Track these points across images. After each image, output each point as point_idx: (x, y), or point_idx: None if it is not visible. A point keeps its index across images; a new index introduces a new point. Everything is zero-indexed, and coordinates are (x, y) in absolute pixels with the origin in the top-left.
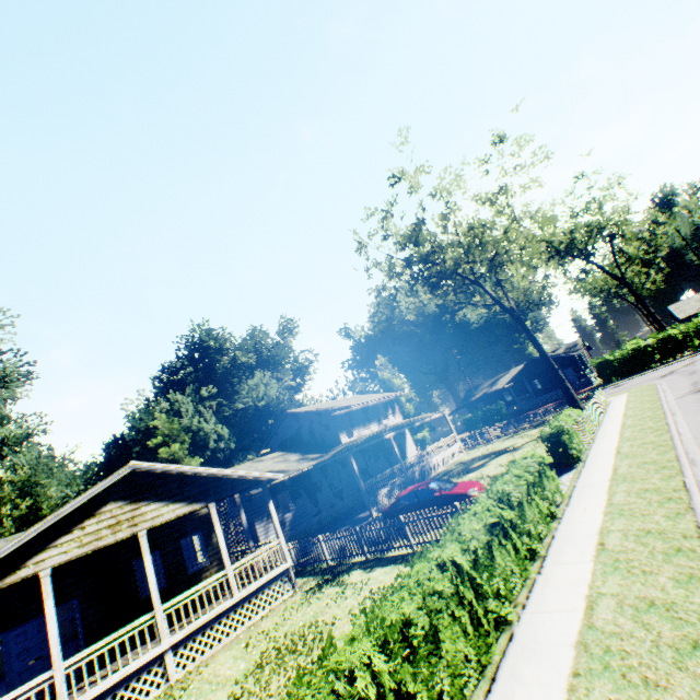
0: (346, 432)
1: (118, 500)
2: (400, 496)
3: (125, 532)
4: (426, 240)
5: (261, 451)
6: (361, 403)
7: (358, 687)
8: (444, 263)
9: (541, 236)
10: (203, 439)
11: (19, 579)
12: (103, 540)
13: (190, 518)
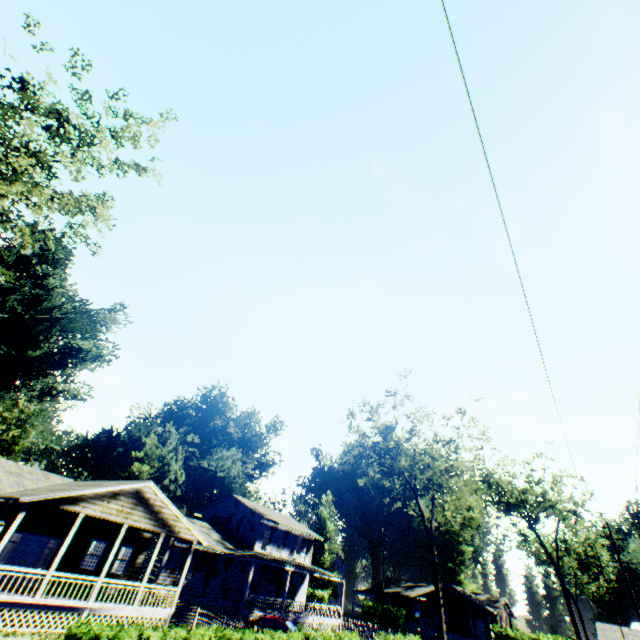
0: (262, 542)
1: (131, 497)
2: (265, 616)
3: (121, 518)
4: (391, 439)
5: (196, 512)
6: (287, 525)
7: (205, 637)
8: (398, 461)
9: (499, 480)
10: (165, 472)
11: (74, 509)
12: (111, 515)
13: (136, 533)
